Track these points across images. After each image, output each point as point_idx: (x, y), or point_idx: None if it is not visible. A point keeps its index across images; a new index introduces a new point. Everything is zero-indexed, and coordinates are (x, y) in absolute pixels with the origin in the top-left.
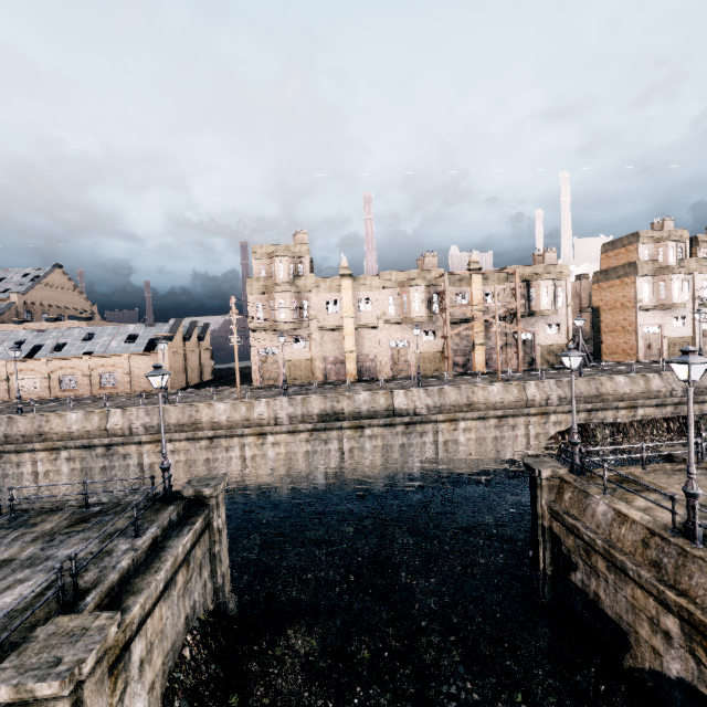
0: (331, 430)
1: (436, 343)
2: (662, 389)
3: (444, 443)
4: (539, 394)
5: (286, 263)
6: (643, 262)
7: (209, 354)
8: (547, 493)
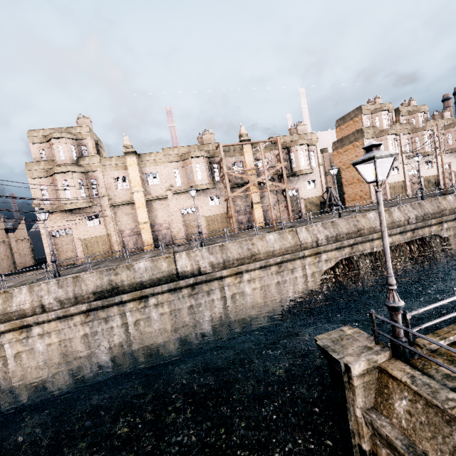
0: (111, 306)
1: (221, 206)
2: (402, 219)
3: (232, 297)
4: (310, 237)
5: (65, 144)
6: (367, 128)
7: (26, 243)
8: (362, 397)
